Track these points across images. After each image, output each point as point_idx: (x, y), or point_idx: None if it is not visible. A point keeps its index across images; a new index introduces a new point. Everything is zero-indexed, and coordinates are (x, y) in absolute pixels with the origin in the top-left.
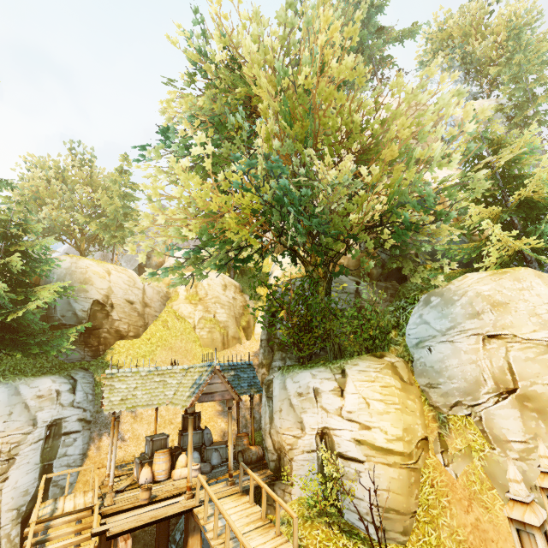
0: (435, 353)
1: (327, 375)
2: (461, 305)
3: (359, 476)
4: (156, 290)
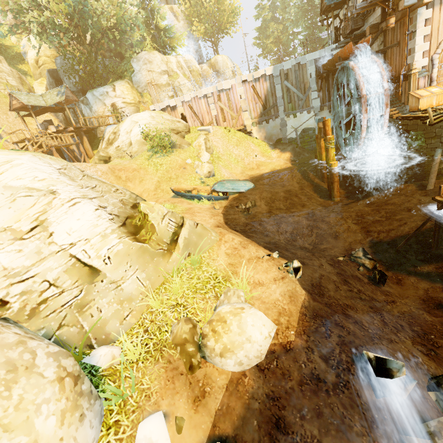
0: (138, 77)
1: (109, 87)
2: (142, 62)
3: (125, 111)
4: None
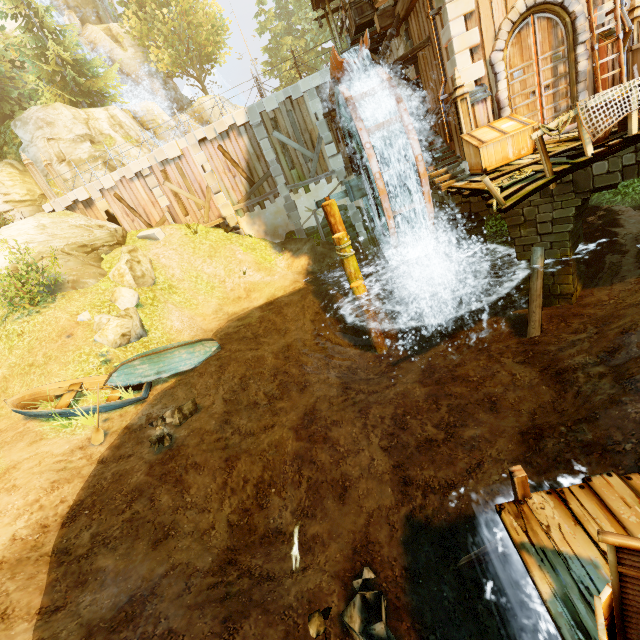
0: (31, 153)
1: None
2: (33, 125)
3: (15, 217)
4: None
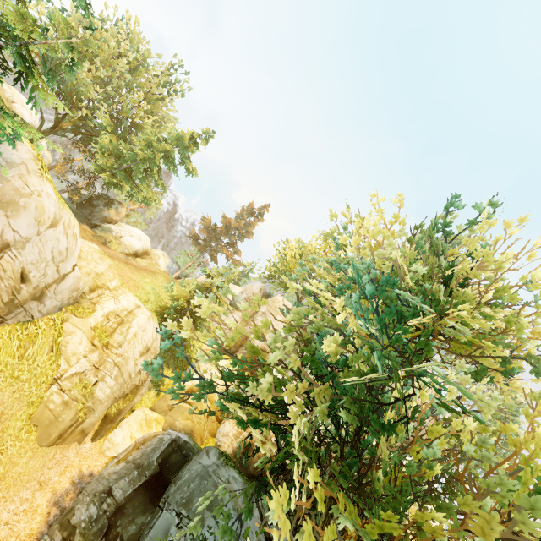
0: None
1: None
2: None
3: None
4: (75, 285)
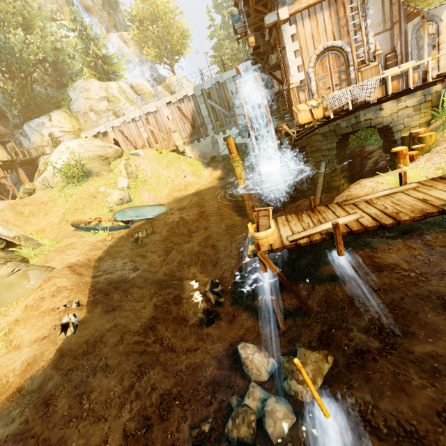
0: (76, 105)
1: (45, 117)
2: (78, 90)
3: (64, 140)
4: None
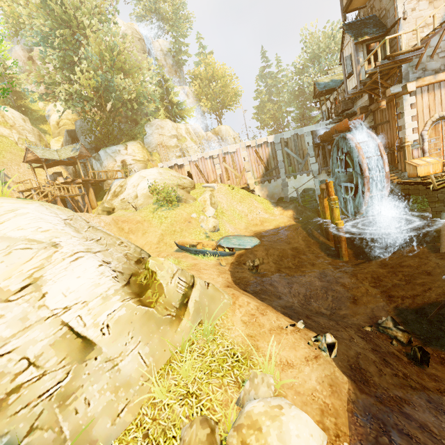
0: (149, 139)
1: (122, 146)
2: (155, 127)
3: (134, 167)
4: None
